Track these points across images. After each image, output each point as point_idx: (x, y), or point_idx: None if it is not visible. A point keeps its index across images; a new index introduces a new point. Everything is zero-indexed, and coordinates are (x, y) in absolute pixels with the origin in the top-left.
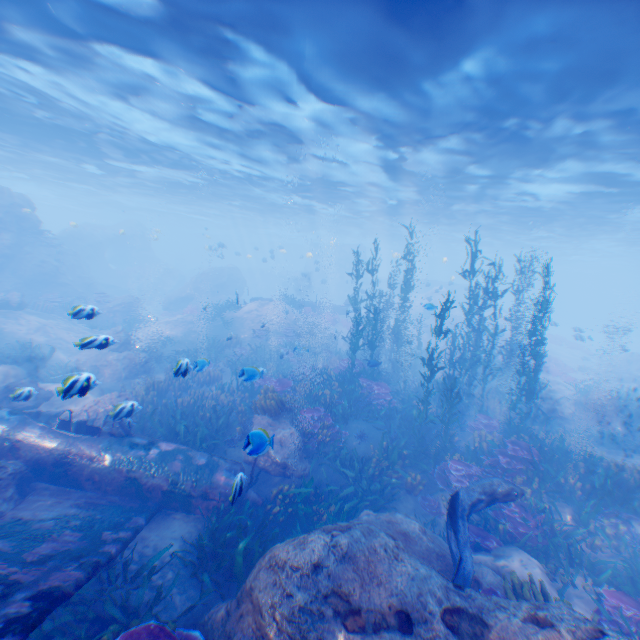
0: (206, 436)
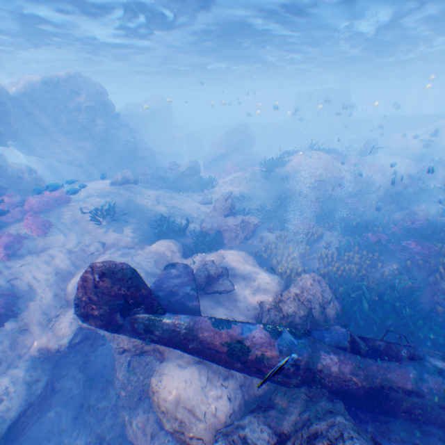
0: (389, 312)
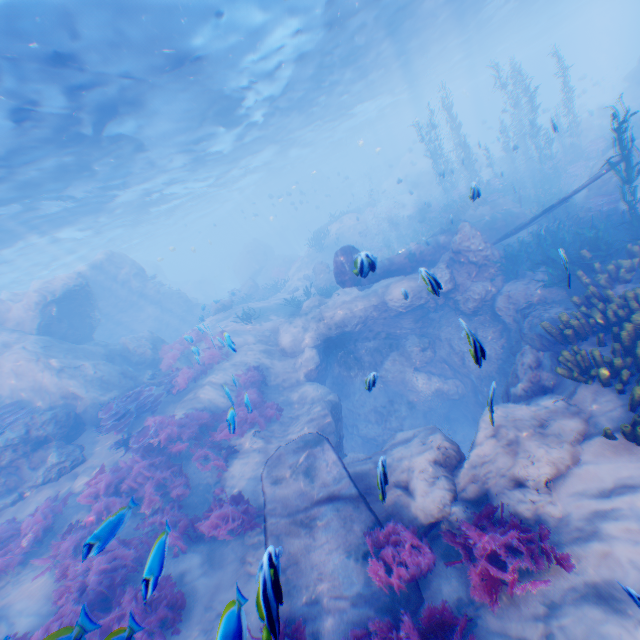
0: None
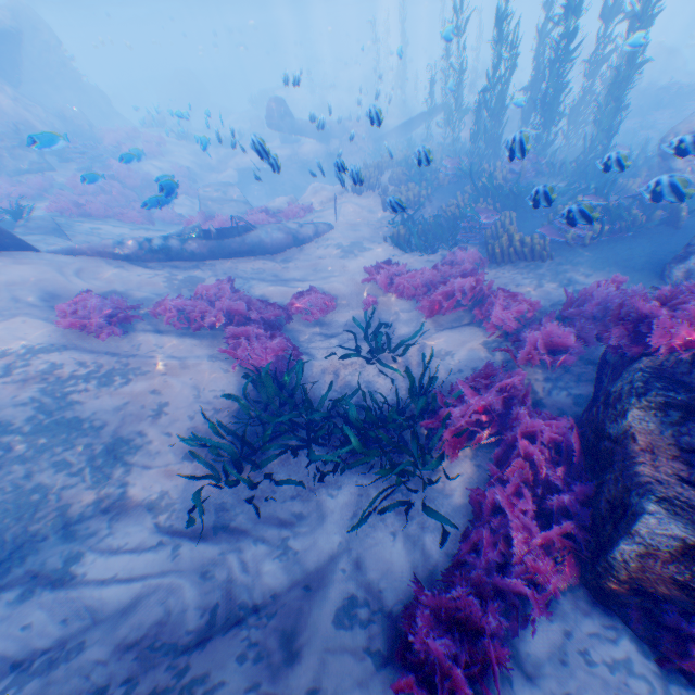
0: None
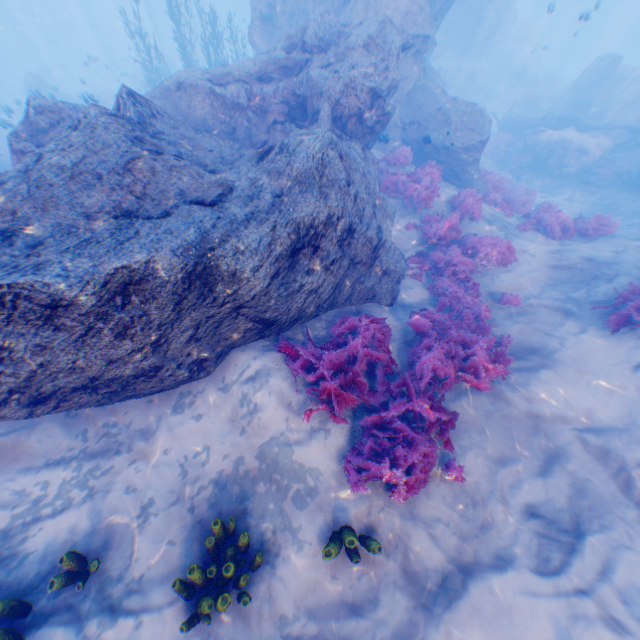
0: None
